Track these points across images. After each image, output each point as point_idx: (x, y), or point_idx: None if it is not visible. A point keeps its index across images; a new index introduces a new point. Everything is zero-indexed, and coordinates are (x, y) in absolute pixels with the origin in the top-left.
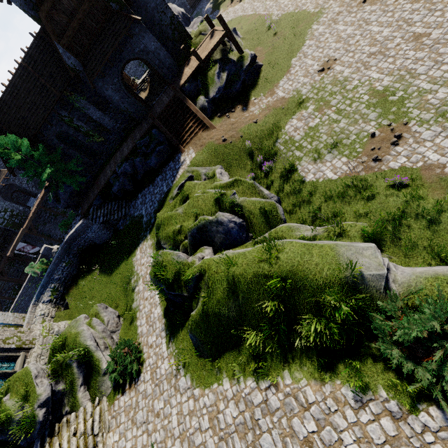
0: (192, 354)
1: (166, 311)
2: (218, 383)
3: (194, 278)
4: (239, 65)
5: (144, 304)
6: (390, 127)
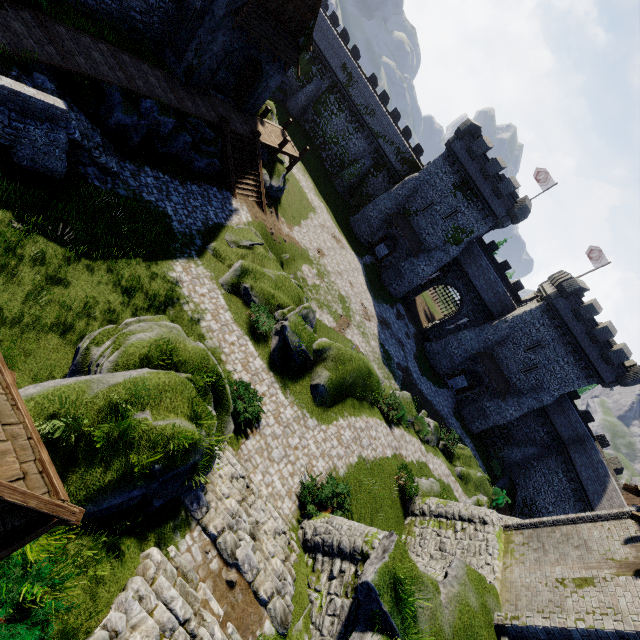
0: (313, 404)
1: (272, 366)
2: (337, 421)
3: (326, 350)
4: (283, 181)
5: (232, 348)
6: (346, 318)
